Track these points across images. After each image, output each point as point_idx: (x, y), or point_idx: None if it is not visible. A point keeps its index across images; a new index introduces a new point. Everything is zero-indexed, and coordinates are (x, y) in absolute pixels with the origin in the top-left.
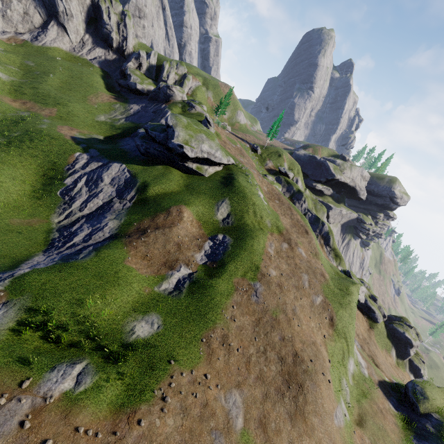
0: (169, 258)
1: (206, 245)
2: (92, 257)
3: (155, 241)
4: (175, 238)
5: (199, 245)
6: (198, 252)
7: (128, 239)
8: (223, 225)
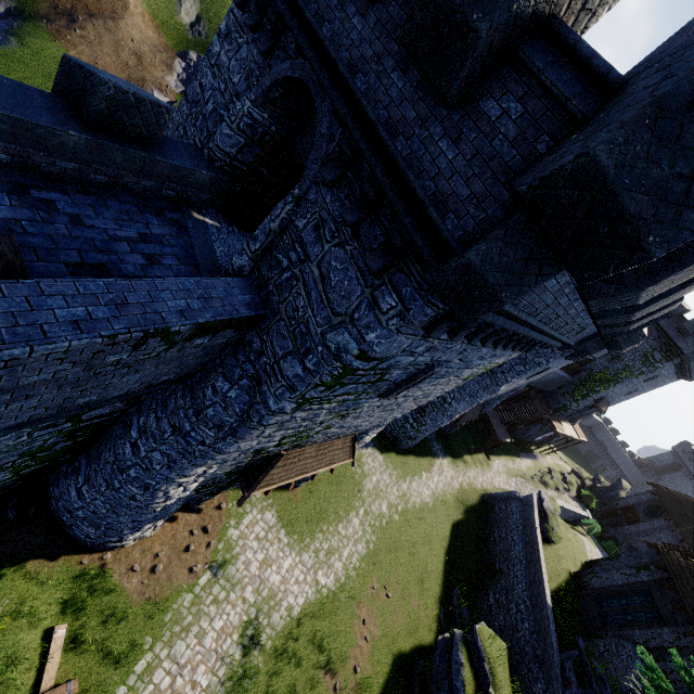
0: (131, 75)
1: (177, 65)
2: (18, 45)
3: (99, 39)
4: (128, 42)
5: (167, 63)
6: (168, 75)
7: (52, 26)
8: (193, 36)
